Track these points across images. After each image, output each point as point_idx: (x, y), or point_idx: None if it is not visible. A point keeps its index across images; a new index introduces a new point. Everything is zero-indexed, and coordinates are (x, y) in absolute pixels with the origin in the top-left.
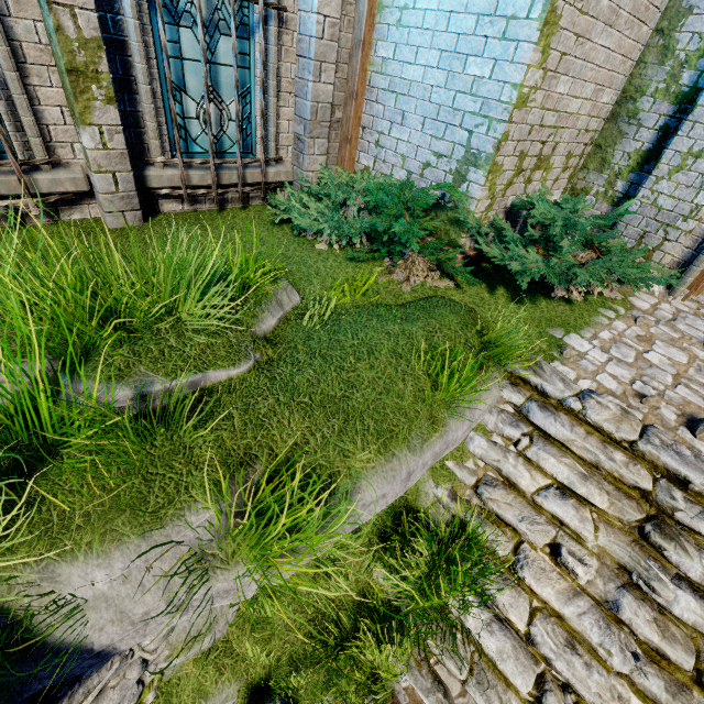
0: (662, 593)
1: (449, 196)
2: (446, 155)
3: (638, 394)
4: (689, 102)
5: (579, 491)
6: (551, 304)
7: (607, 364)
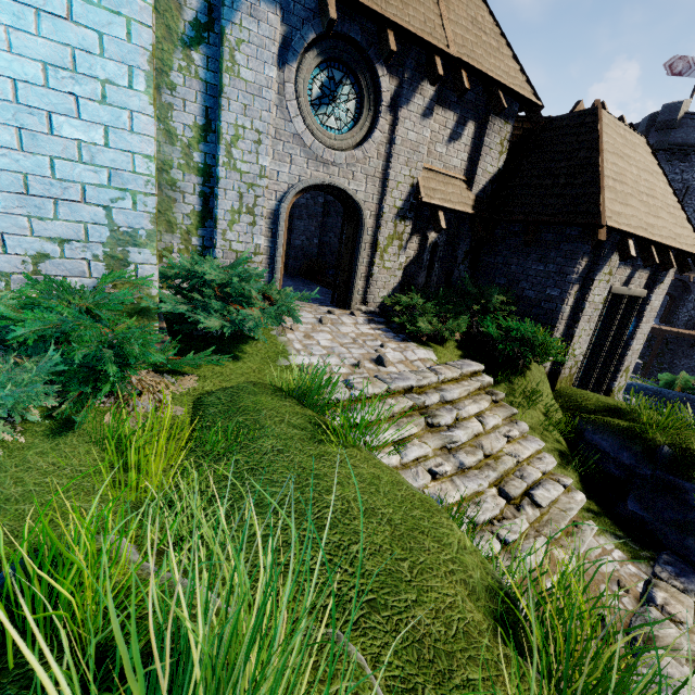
0: (459, 439)
1: (110, 287)
2: (76, 239)
3: (353, 365)
4: (209, 175)
5: (406, 434)
6: (252, 346)
7: (326, 361)
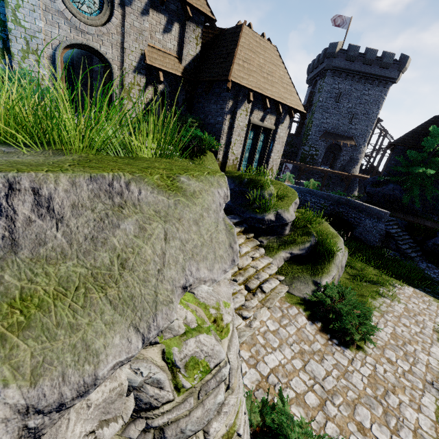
0: None
1: None
2: None
3: None
4: (4, 27)
5: None
6: None
7: None
